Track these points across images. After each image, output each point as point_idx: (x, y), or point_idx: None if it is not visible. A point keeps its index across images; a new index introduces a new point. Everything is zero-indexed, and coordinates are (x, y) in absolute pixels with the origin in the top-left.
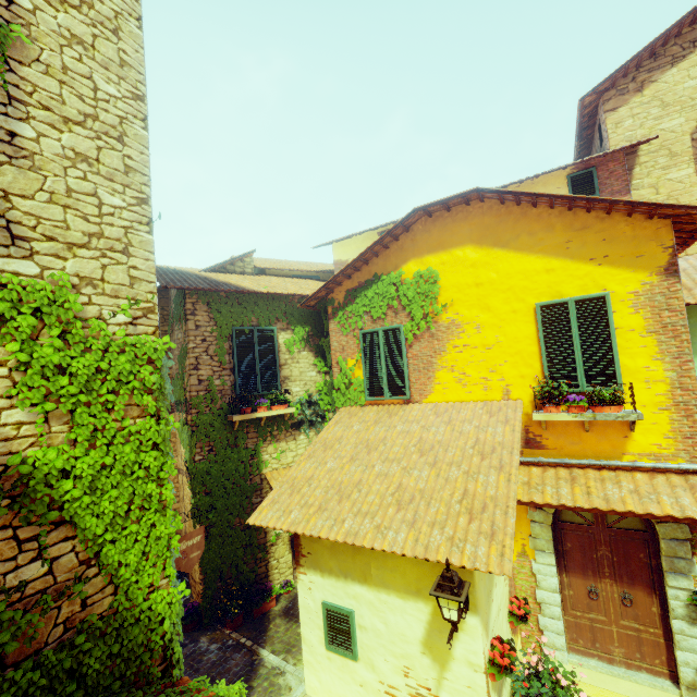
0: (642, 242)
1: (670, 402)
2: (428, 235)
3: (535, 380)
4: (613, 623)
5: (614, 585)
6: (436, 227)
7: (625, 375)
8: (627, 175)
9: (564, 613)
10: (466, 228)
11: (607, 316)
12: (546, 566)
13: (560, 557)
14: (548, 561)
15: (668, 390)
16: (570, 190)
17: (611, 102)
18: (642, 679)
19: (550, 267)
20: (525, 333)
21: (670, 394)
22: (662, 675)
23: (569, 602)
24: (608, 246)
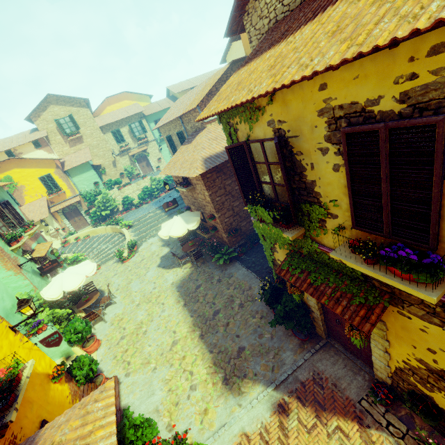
0: (51, 163)
1: (68, 187)
2: (2, 168)
3: (46, 191)
4: (80, 223)
5: (77, 218)
6: (3, 165)
7: (60, 185)
8: (46, 142)
9: (73, 226)
10: (12, 165)
11: (52, 177)
12: (66, 221)
13: (68, 218)
14: (66, 220)
15: (67, 186)
16: (34, 145)
17: (34, 119)
18: (86, 227)
19: (37, 170)
20: (39, 184)
21: (68, 186)
22: (88, 225)
23: (73, 224)
24: (46, 165)
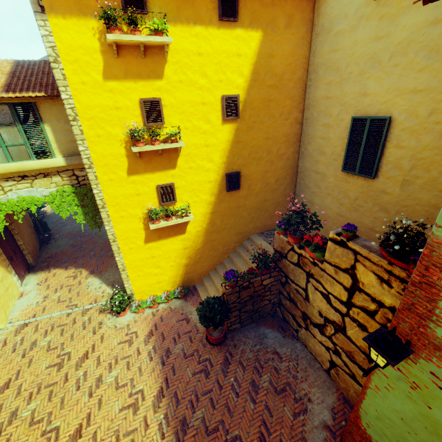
0: None
1: None
2: None
3: None
4: None
5: None
6: None
7: None
8: None
9: None
10: None
11: None
12: None
13: None
14: None
15: None
16: None
17: None
18: None
19: None
20: None
21: None
22: None
23: None
24: None
